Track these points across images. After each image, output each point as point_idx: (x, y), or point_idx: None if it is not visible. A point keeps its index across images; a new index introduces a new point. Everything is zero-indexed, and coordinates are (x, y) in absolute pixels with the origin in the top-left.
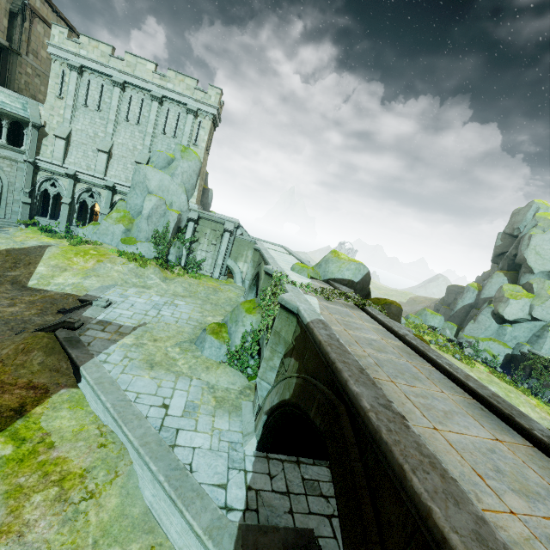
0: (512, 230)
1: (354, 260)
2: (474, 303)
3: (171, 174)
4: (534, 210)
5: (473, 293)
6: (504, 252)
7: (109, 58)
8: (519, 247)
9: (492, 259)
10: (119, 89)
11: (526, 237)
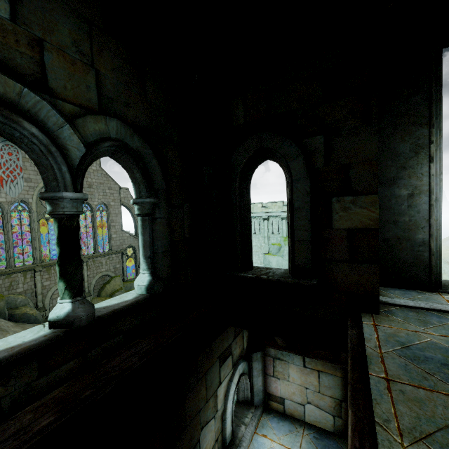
0: None
1: None
2: None
3: (281, 256)
4: None
5: None
6: None
7: None
8: None
9: None
10: None
11: None
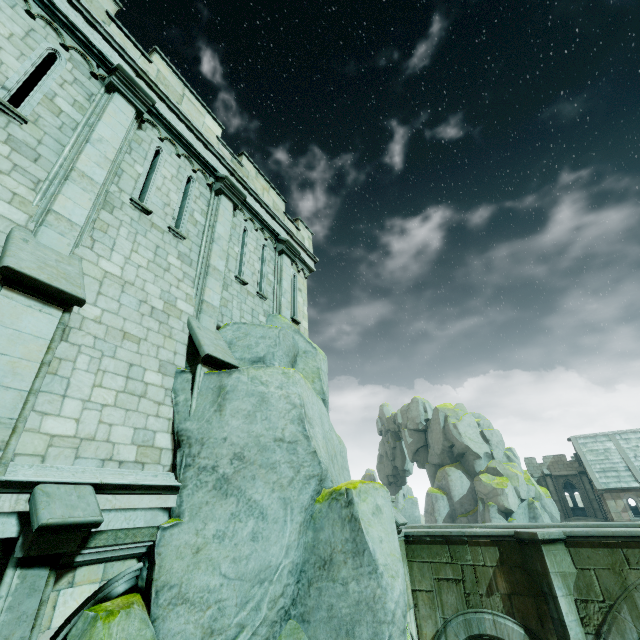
0: (417, 425)
1: None
2: (451, 511)
3: (321, 396)
4: (421, 405)
5: (443, 499)
6: (419, 447)
7: (104, 18)
8: (451, 437)
9: (412, 458)
10: (132, 110)
11: (451, 427)
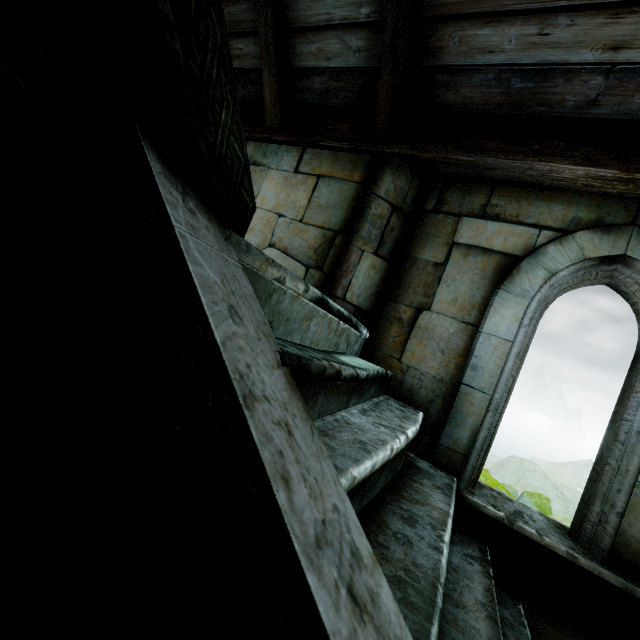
0: None
1: (490, 484)
2: None
3: None
4: None
5: None
6: None
7: None
8: None
9: None
10: None
11: None
